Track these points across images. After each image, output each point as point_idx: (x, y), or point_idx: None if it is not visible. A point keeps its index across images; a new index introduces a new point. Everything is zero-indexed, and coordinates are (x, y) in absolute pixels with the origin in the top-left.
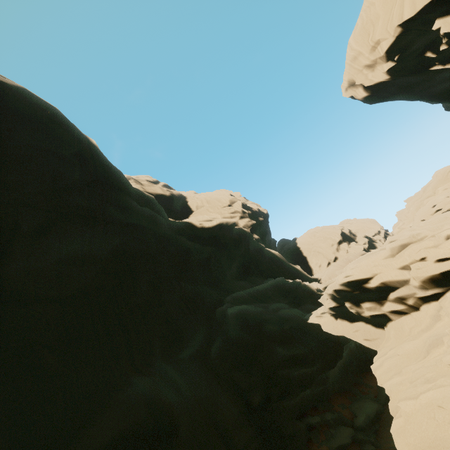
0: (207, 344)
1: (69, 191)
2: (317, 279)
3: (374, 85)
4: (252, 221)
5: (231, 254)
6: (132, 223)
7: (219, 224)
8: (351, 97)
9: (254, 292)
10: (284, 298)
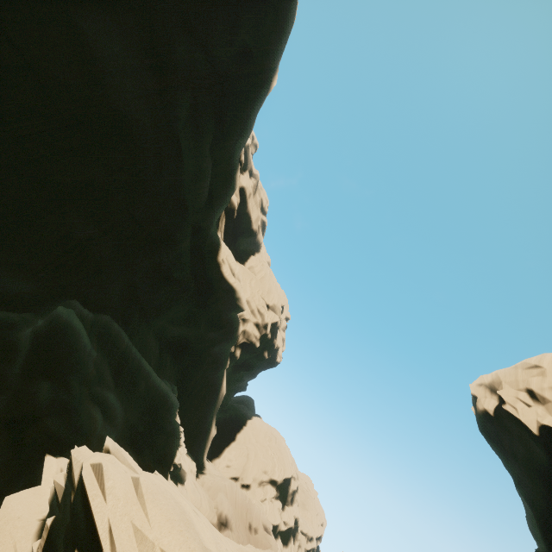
0: (6, 304)
1: (189, 34)
2: (204, 468)
3: (511, 418)
4: (257, 341)
5: (197, 319)
6: (178, 140)
7: (232, 287)
8: (475, 397)
9: (133, 360)
10: (139, 416)
